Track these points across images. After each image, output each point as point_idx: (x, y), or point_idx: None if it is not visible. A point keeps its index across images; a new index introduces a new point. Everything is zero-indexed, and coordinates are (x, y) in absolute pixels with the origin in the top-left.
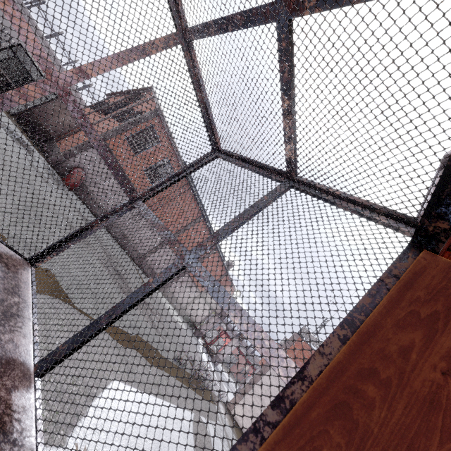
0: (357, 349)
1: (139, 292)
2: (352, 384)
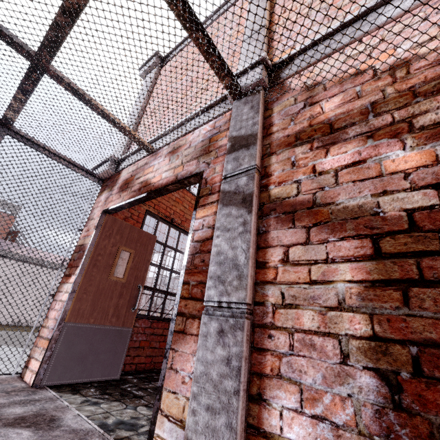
0: (95, 250)
1: None
2: (96, 259)
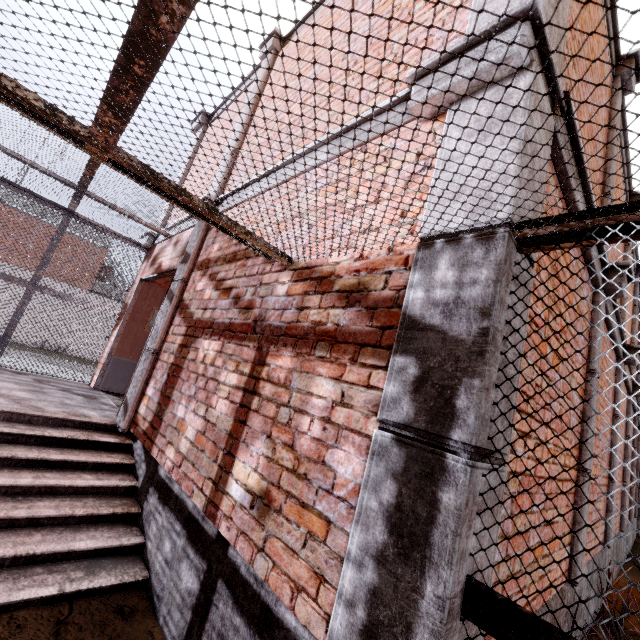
0: (134, 309)
1: (18, 313)
2: (134, 315)
